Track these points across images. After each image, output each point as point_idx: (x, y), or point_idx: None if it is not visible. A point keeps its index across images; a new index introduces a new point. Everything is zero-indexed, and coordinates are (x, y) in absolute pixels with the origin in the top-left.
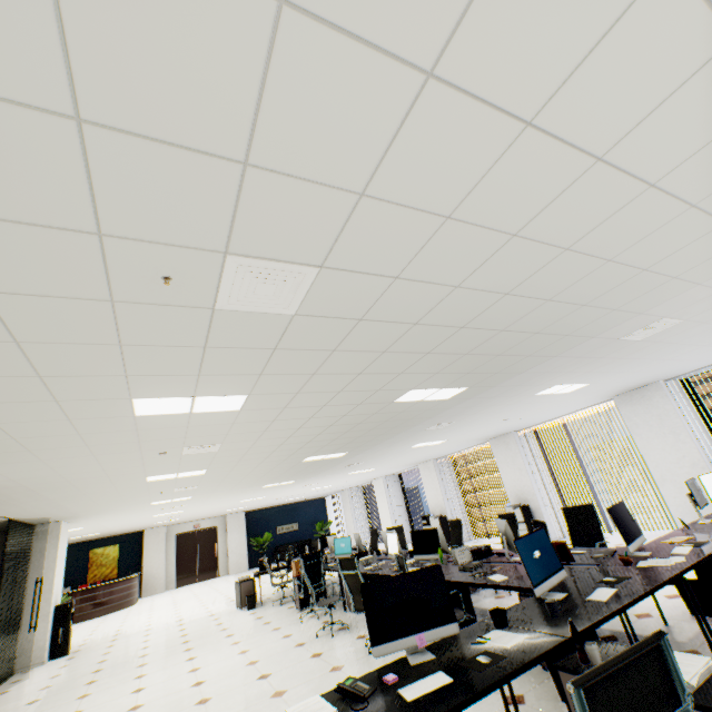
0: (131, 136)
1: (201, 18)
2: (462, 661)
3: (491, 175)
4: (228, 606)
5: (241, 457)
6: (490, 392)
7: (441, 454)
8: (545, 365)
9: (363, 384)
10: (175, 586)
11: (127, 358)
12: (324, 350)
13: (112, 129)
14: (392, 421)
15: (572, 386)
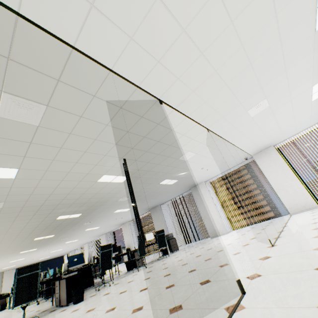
0: None
1: None
2: None
3: (35, 191)
4: None
5: (1, 241)
6: (93, 213)
7: (106, 231)
8: (103, 207)
9: (38, 216)
10: None
11: None
12: (17, 212)
13: None
14: (63, 223)
15: (125, 209)
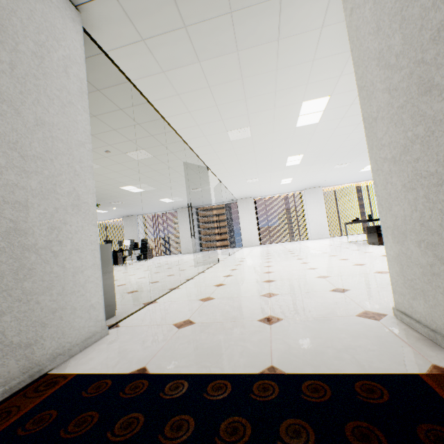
0: None
1: None
2: None
3: None
4: None
5: None
6: None
7: None
8: None
9: None
10: None
11: None
12: None
13: None
14: None
15: (104, 211)
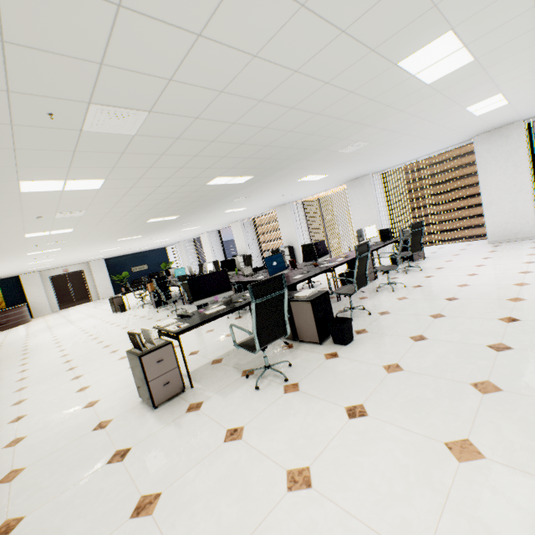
0: (34, 49)
1: (77, 8)
2: (232, 302)
3: (241, 75)
4: (107, 313)
5: (101, 220)
6: (268, 179)
7: (245, 217)
8: (299, 165)
9: (184, 174)
10: (59, 309)
11: (18, 157)
12: (156, 155)
13: (23, 46)
14: (207, 196)
15: (319, 176)
